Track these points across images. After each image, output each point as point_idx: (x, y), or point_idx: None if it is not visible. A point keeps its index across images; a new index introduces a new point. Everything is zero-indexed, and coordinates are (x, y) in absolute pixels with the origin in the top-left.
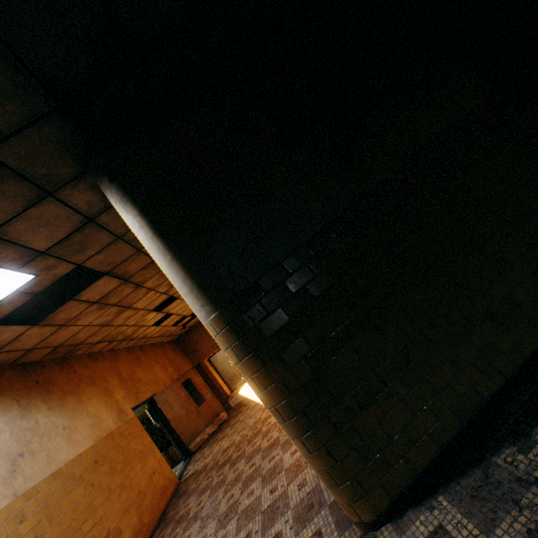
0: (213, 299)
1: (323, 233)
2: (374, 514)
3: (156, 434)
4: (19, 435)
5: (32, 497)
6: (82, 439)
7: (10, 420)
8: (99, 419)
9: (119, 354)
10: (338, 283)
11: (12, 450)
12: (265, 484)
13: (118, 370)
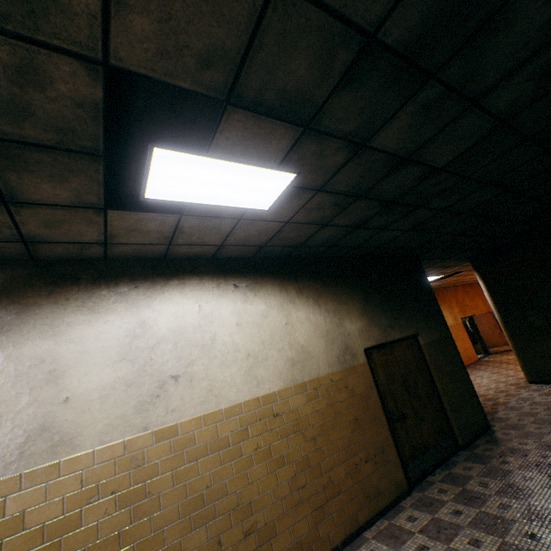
0: (499, 314)
1: (547, 308)
2: (531, 380)
3: (469, 334)
4: None
5: None
6: None
7: None
8: (446, 318)
9: (457, 288)
10: (546, 325)
11: None
12: (514, 372)
13: (456, 297)
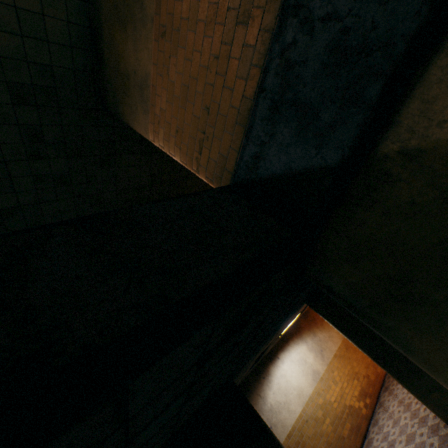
0: (363, 350)
1: None
2: (445, 421)
3: None
4: (317, 343)
5: (332, 364)
6: (336, 340)
7: (312, 339)
8: None
9: None
10: None
11: (318, 349)
12: None
13: None
